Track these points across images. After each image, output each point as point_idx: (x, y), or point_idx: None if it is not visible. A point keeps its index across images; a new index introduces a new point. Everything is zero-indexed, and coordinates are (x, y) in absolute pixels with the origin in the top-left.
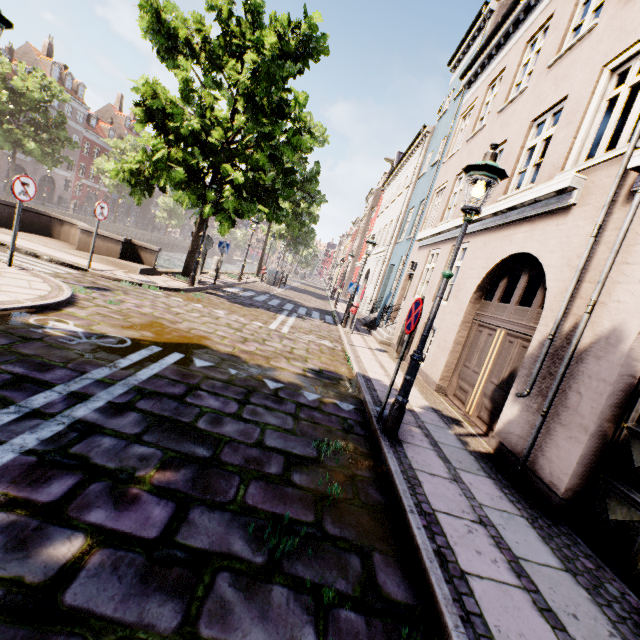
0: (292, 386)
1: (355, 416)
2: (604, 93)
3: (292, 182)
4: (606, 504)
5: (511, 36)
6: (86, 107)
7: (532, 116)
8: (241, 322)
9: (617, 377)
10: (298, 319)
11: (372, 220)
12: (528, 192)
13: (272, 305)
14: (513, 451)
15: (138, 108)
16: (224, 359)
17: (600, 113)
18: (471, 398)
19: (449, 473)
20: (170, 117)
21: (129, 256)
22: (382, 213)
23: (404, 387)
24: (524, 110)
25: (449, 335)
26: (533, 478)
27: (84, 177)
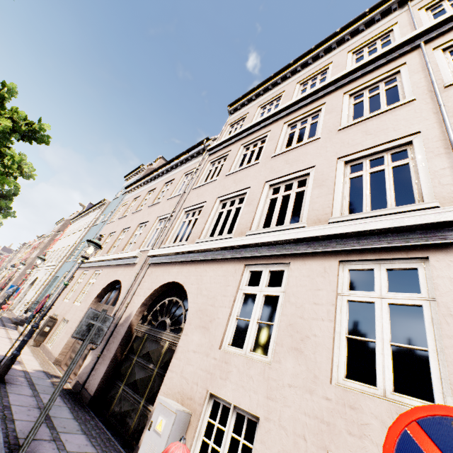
0: None
1: None
2: (156, 226)
3: None
4: (109, 391)
5: (146, 185)
6: None
7: (140, 222)
8: None
9: (126, 332)
10: None
11: (56, 240)
12: (126, 253)
13: None
14: (82, 382)
15: None
16: None
17: (154, 232)
18: None
19: (33, 394)
20: None
21: None
22: (64, 238)
23: (21, 344)
24: (139, 218)
25: (75, 324)
26: (85, 392)
27: None
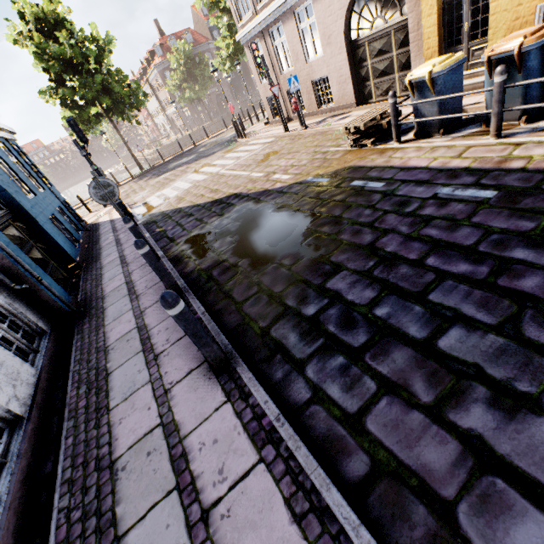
0: None
1: None
2: None
3: None
4: None
5: None
6: None
7: None
8: None
9: None
10: None
11: None
12: None
13: None
14: None
15: None
16: None
17: None
18: None
19: None
20: None
21: None
22: None
23: None
24: None
25: None
26: None
27: None
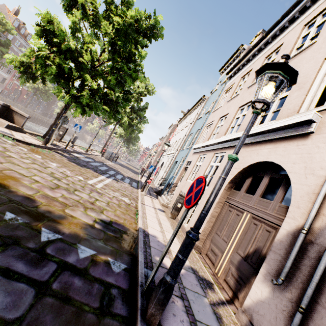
0: (70, 238)
1: (122, 281)
2: (325, 73)
3: (128, 99)
4: None
5: (255, 56)
6: (29, 45)
7: None
8: (66, 174)
9: None
10: (113, 180)
11: (170, 139)
12: (274, 123)
13: (100, 169)
14: None
15: (38, 27)
16: (12, 201)
17: (324, 83)
18: (220, 262)
19: None
20: (56, 35)
21: (5, 116)
22: (175, 135)
23: (175, 266)
24: None
25: None
26: None
27: (16, 80)
